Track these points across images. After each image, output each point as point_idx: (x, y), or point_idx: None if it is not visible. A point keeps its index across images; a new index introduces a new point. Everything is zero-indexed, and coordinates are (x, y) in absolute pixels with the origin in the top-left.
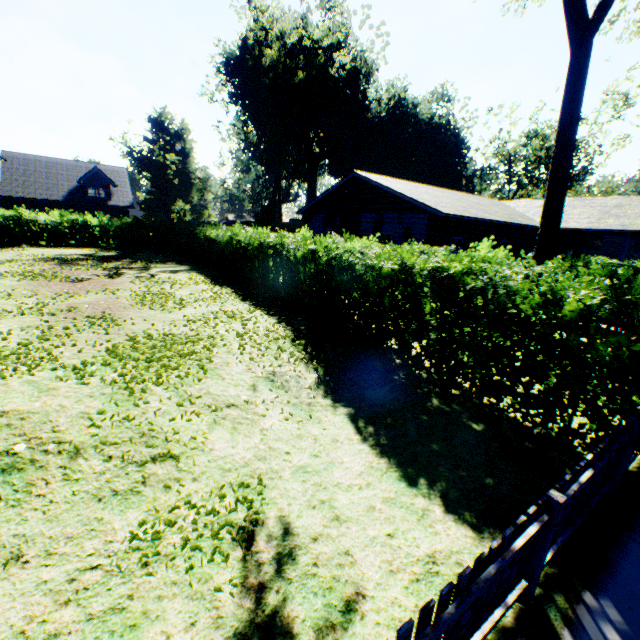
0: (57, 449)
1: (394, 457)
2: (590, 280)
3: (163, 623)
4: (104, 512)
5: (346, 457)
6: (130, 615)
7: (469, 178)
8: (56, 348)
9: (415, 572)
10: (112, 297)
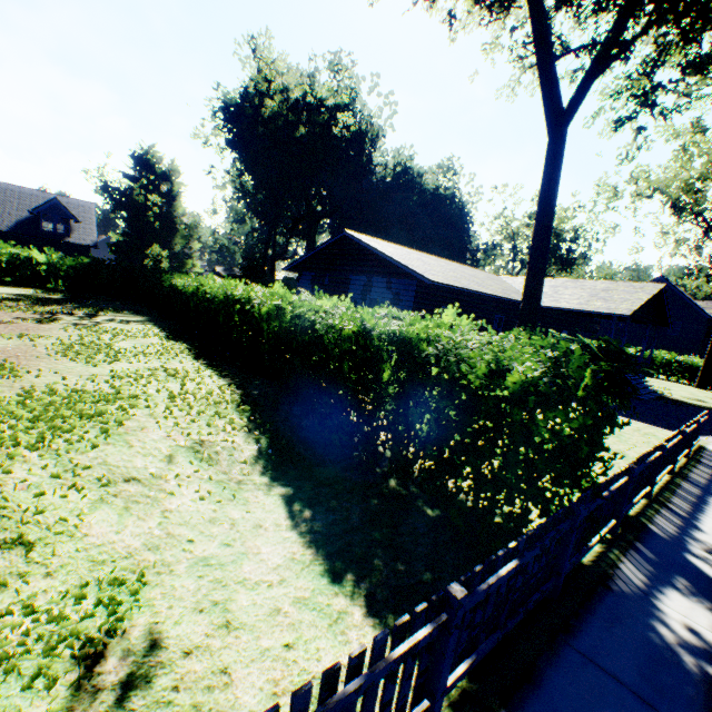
0: None
1: (325, 547)
2: (535, 352)
3: None
4: None
5: (265, 546)
6: None
7: (474, 252)
8: None
9: None
10: (28, 344)
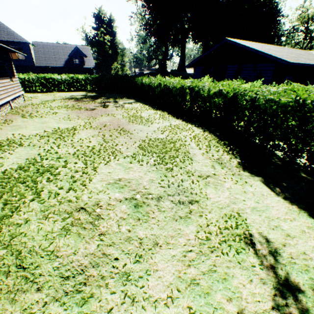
0: (150, 197)
1: (299, 205)
2: None
3: (237, 279)
4: (179, 226)
5: (273, 204)
6: (220, 274)
7: (279, 37)
8: (115, 146)
9: None
10: (114, 118)
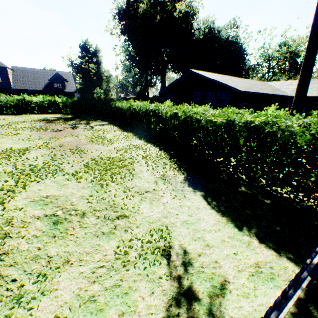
0: (74, 213)
1: (228, 216)
2: None
3: (139, 292)
4: (100, 242)
5: (205, 216)
6: (123, 288)
7: (246, 70)
8: (60, 165)
9: (250, 271)
10: (77, 139)
